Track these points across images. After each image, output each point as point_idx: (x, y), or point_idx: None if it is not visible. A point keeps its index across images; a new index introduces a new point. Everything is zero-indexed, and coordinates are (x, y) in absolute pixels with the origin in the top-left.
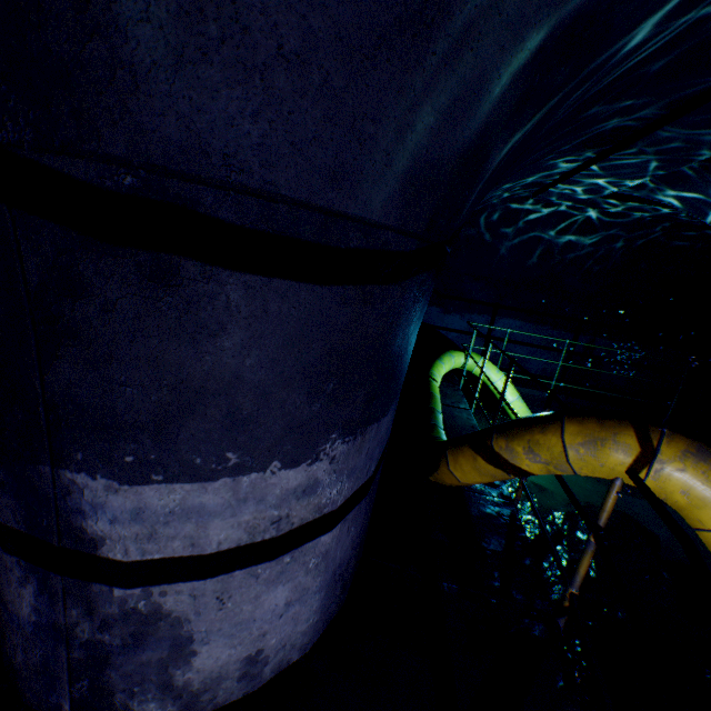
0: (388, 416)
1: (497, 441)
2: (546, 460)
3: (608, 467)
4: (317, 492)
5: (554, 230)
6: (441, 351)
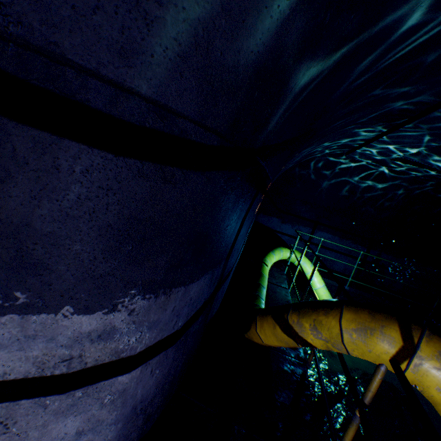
0: (199, 282)
1: (291, 316)
2: (326, 338)
3: (375, 353)
4: (114, 338)
5: (358, 178)
6: (274, 246)
